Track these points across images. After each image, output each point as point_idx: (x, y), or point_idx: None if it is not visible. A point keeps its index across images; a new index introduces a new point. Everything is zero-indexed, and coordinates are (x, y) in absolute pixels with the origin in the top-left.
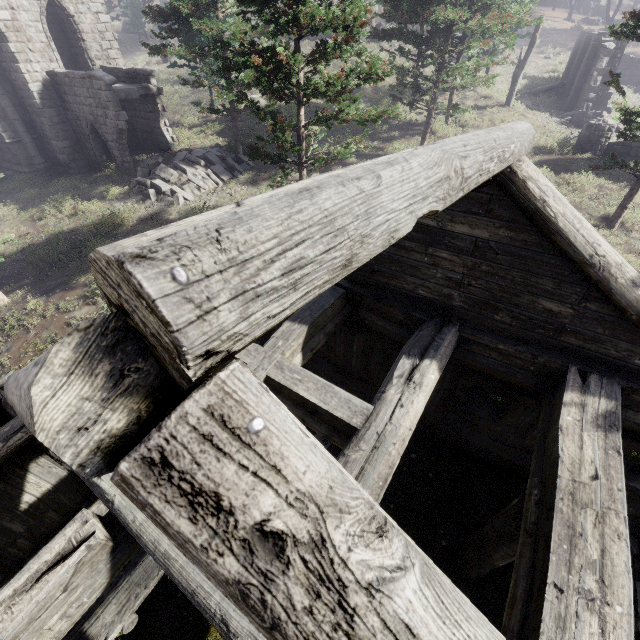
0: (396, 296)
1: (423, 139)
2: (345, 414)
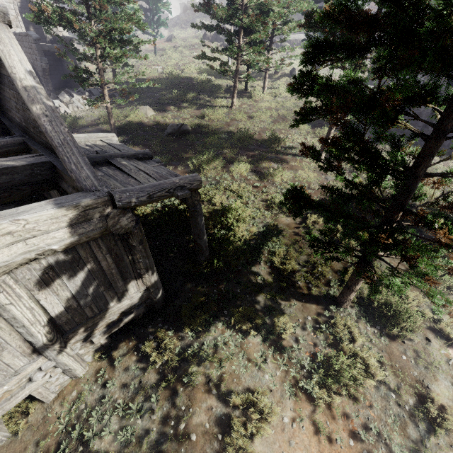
0: (16, 125)
1: (233, 97)
2: None
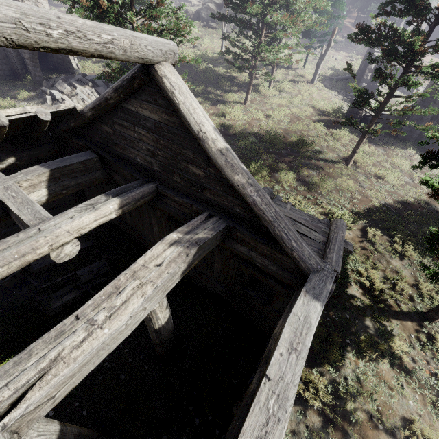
0: (128, 163)
1: (247, 93)
2: (28, 218)
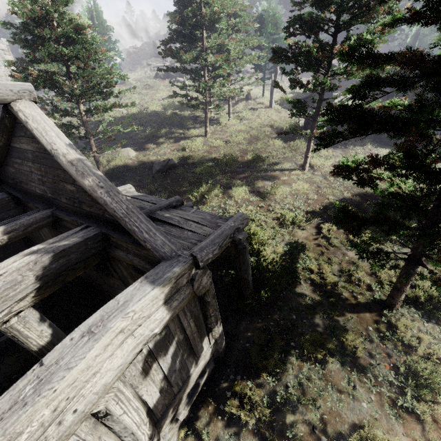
0: (34, 196)
1: (205, 126)
2: None
